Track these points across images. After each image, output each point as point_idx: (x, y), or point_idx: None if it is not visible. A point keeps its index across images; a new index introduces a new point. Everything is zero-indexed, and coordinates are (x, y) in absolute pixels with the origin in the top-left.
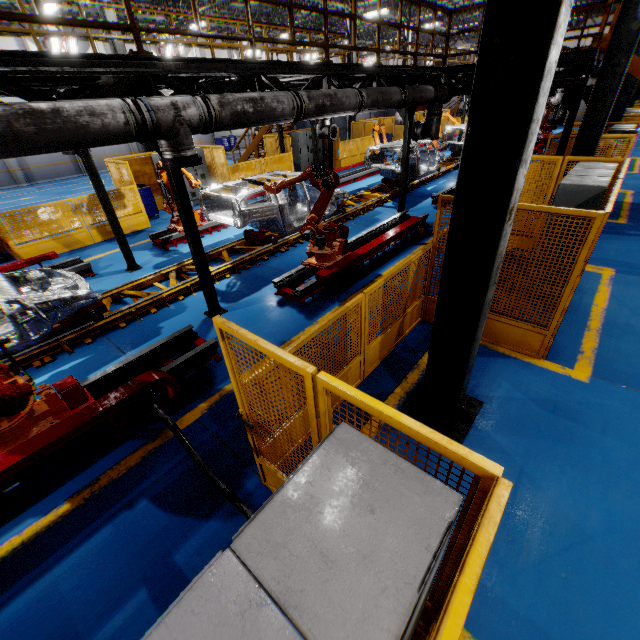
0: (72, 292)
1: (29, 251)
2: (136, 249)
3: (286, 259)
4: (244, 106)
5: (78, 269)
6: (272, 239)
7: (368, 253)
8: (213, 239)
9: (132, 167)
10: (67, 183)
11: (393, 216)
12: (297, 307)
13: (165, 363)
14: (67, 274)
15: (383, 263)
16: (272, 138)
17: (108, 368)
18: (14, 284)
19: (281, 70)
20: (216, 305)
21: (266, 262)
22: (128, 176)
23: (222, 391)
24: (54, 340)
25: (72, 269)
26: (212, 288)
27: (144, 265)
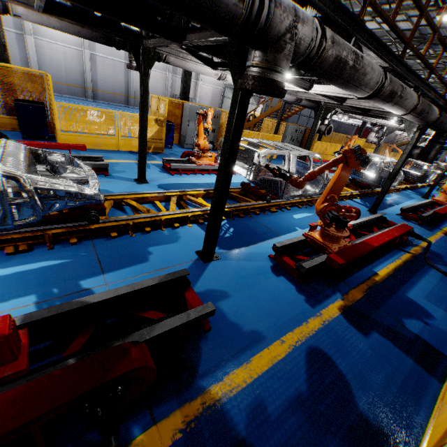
0: (79, 187)
1: (67, 138)
2: (148, 165)
3: (275, 220)
4: (348, 55)
5: (97, 165)
6: (268, 198)
7: (373, 248)
8: (211, 179)
9: (167, 106)
10: (116, 107)
11: (375, 214)
12: (294, 282)
13: (144, 312)
14: (84, 167)
15: (374, 260)
16: (270, 121)
17: (75, 300)
18: (28, 159)
19: (370, 45)
20: (212, 249)
21: (257, 216)
22: (163, 110)
23: (206, 395)
24: (40, 229)
25: (92, 164)
26: (217, 232)
27: (150, 181)
